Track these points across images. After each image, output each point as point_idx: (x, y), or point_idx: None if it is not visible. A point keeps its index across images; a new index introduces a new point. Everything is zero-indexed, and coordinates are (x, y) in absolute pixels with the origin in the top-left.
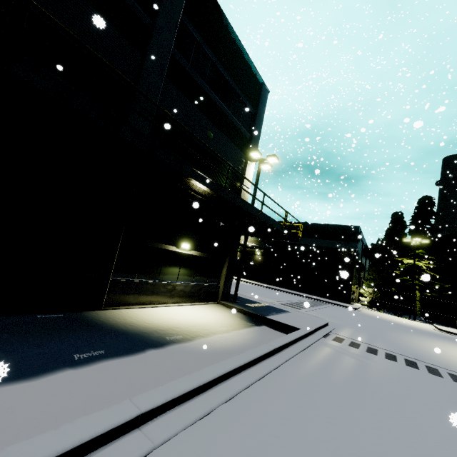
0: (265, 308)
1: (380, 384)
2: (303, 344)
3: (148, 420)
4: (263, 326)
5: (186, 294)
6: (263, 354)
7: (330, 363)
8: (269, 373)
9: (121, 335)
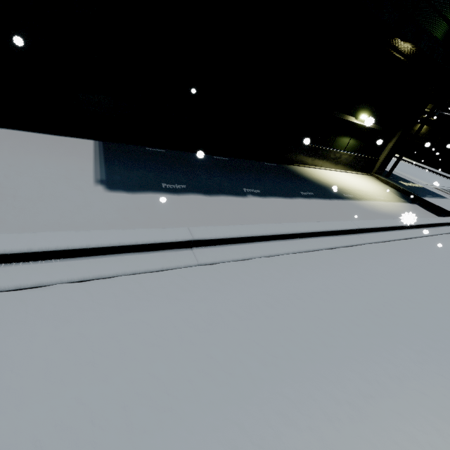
0: (420, 189)
1: None
2: None
3: (359, 232)
4: (415, 205)
5: (348, 163)
6: (423, 224)
7: None
8: (425, 236)
9: (317, 186)
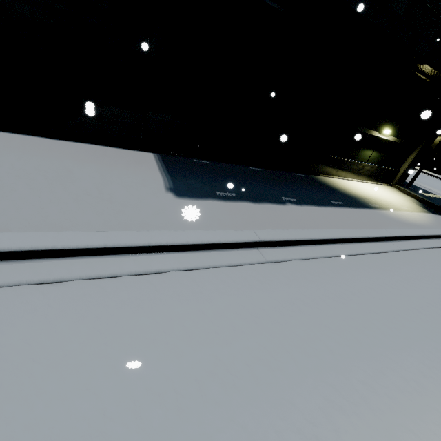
0: None
1: None
2: None
3: (392, 240)
4: (438, 215)
5: (369, 174)
6: None
7: None
8: None
9: (345, 196)
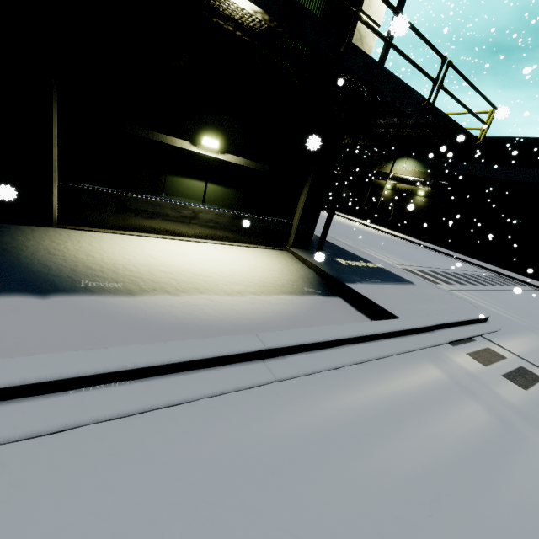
0: (369, 270)
1: (519, 537)
2: (372, 351)
3: None
4: (336, 298)
5: (222, 228)
6: (201, 358)
7: (401, 412)
8: (178, 404)
9: None
